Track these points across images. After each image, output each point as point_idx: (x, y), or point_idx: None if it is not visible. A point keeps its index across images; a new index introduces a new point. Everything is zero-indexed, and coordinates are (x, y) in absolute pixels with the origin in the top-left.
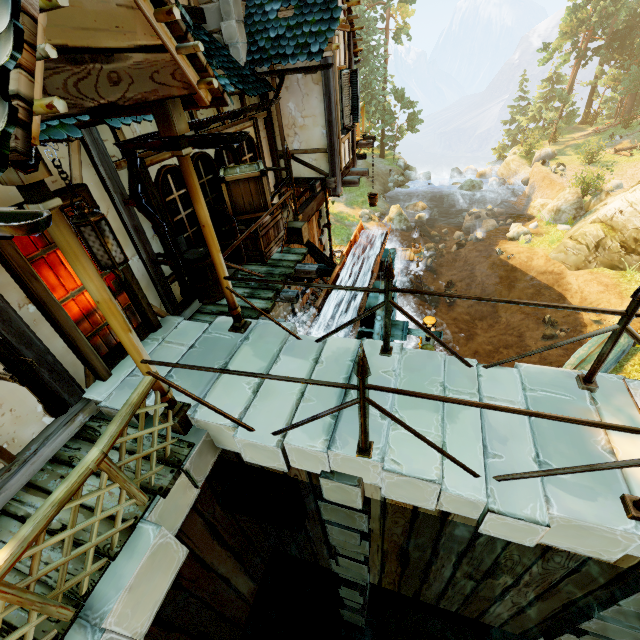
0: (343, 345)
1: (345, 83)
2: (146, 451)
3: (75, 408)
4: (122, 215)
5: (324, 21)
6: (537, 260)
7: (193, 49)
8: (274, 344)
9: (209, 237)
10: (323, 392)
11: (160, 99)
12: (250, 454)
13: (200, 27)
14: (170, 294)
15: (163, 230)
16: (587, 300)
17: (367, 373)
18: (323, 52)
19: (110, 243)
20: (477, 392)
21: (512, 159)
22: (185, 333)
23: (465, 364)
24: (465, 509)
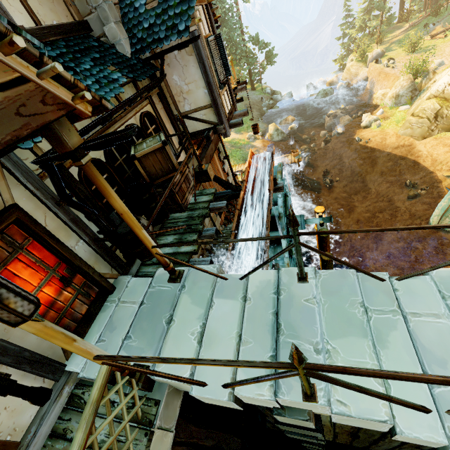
0: (264, 278)
1: (213, 47)
2: (118, 430)
3: (60, 382)
4: (58, 215)
5: (183, 2)
6: (389, 139)
7: (52, 71)
8: (206, 288)
9: (129, 221)
10: (257, 331)
11: (35, 130)
12: (208, 401)
13: (89, 36)
14: (116, 259)
15: (94, 216)
16: (437, 161)
17: (304, 361)
18: (189, 28)
19: (12, 302)
20: (398, 308)
21: (351, 65)
22: (134, 290)
23: (378, 280)
24: (422, 443)
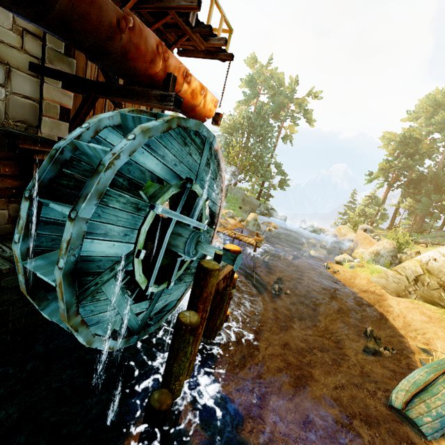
0: None
1: None
2: None
3: None
4: None
5: None
6: (360, 279)
7: None
8: None
9: None
10: None
11: None
12: None
13: None
14: None
15: None
16: (411, 326)
17: None
18: None
19: None
20: None
21: (343, 226)
22: None
23: None
24: None
